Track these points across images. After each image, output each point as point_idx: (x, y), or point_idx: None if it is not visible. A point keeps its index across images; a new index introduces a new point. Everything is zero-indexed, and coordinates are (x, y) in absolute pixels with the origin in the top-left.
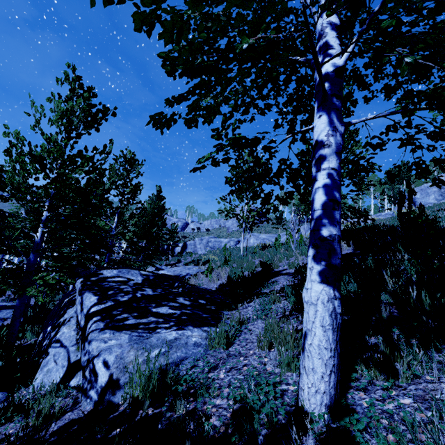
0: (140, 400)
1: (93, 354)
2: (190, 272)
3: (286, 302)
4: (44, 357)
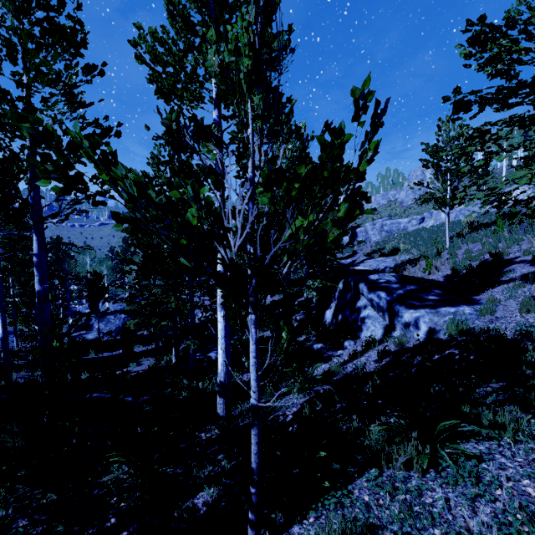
0: (453, 336)
1: (410, 320)
2: (388, 265)
3: (531, 287)
4: (358, 326)
